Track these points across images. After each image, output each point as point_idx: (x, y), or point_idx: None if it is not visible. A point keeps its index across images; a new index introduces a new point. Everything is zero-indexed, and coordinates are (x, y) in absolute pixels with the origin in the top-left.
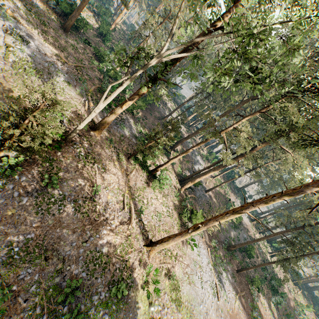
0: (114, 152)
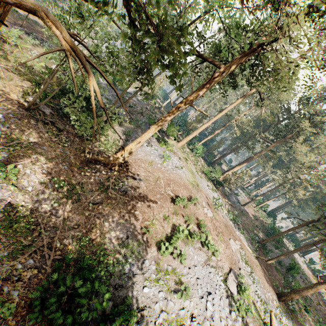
0: None
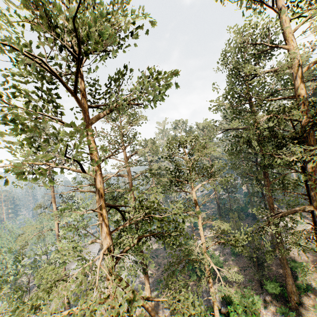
0: None
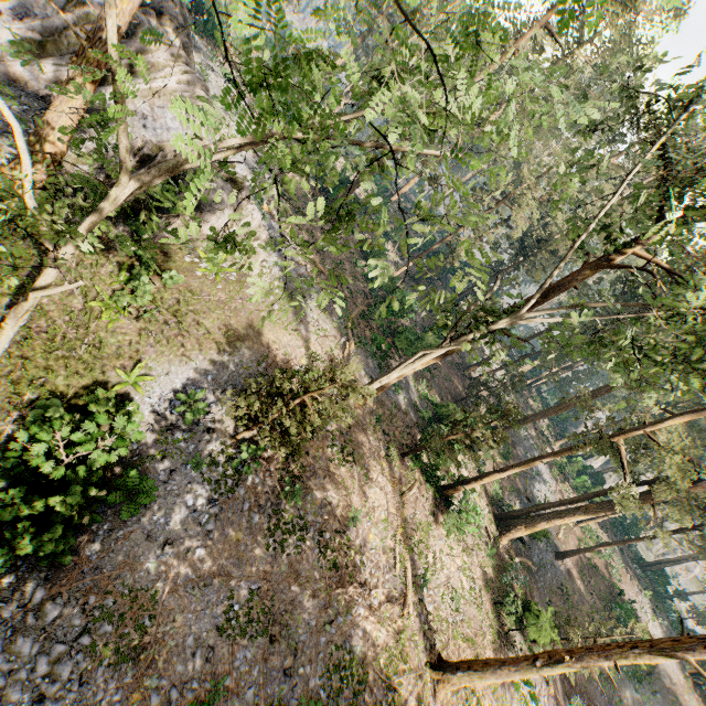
0: (382, 441)
